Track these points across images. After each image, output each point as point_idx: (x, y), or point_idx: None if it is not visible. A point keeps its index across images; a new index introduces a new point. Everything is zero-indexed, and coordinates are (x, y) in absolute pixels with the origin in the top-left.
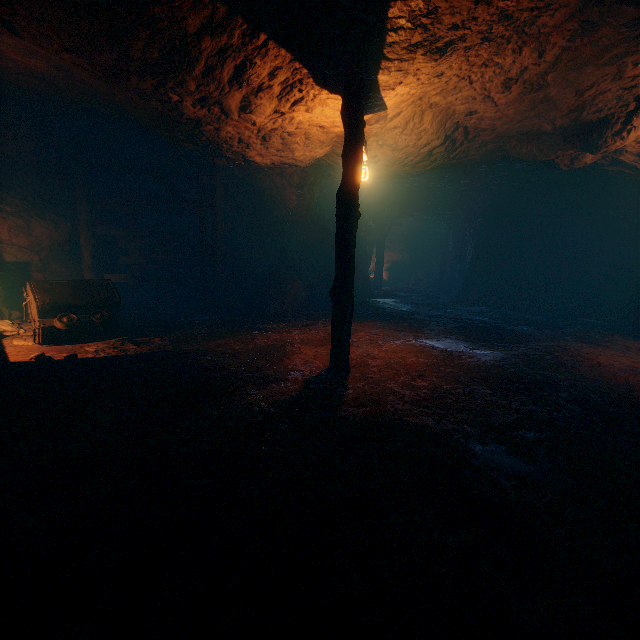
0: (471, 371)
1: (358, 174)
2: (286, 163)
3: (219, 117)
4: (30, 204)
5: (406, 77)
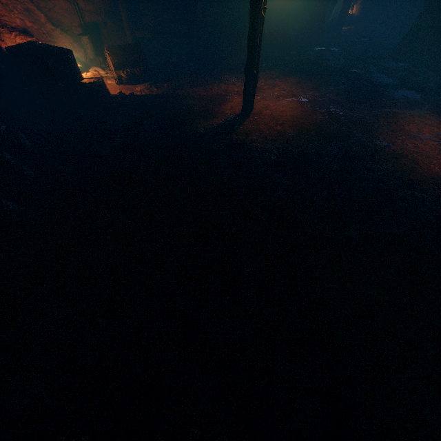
0: (311, 124)
1: None
2: None
3: None
4: None
5: None
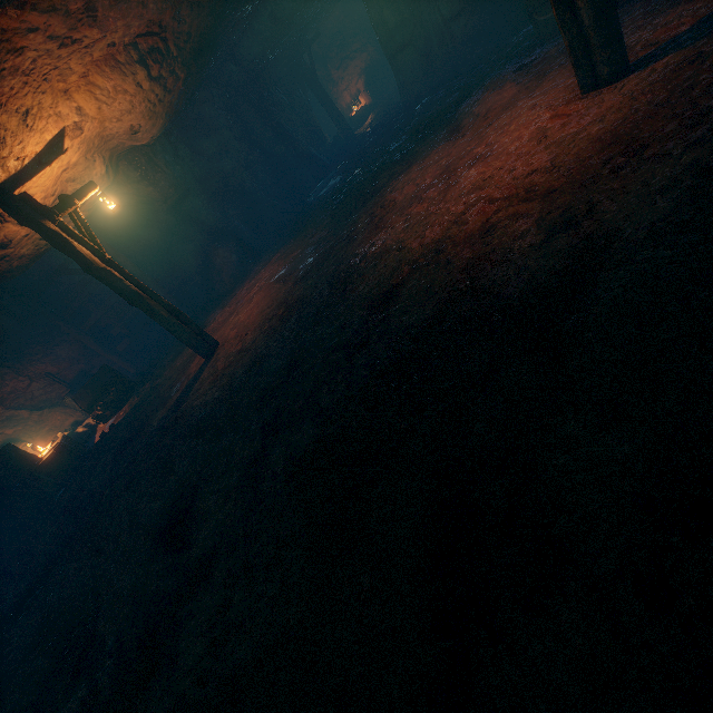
0: (276, 307)
1: (74, 253)
2: (96, 199)
3: (6, 261)
4: (45, 343)
5: (10, 160)
